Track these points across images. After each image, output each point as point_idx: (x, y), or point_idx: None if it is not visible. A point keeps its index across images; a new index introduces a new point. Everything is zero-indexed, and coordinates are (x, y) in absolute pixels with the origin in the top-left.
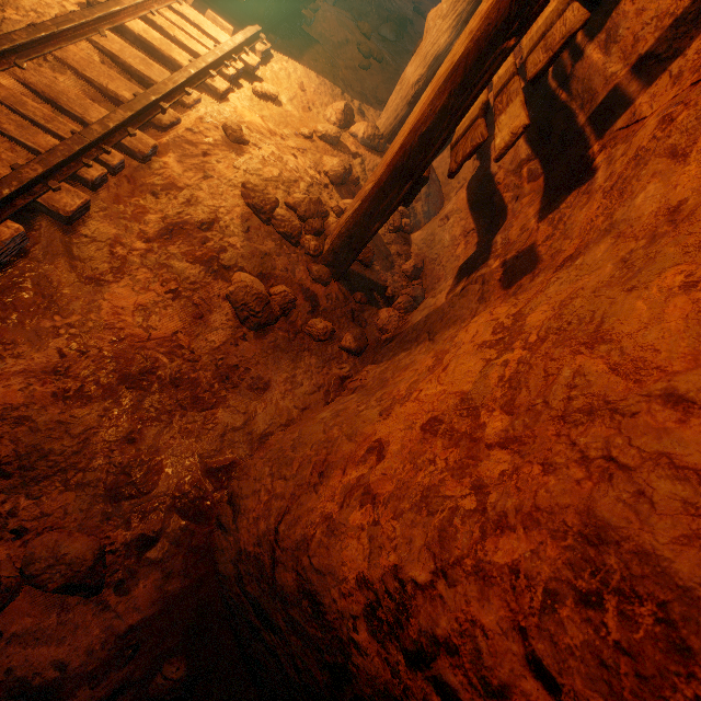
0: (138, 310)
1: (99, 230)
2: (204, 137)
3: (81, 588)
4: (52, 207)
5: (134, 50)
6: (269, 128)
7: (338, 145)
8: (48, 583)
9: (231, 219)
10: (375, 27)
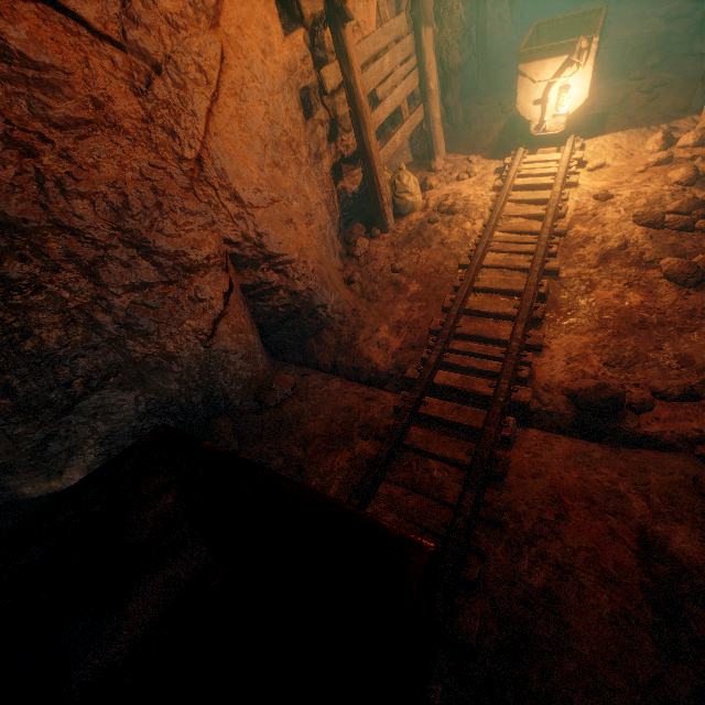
0: (614, 298)
1: (567, 273)
2: (585, 208)
3: (690, 396)
4: (550, 269)
5: (526, 193)
6: (614, 182)
7: (671, 161)
8: (672, 393)
9: (635, 237)
10: (638, 67)
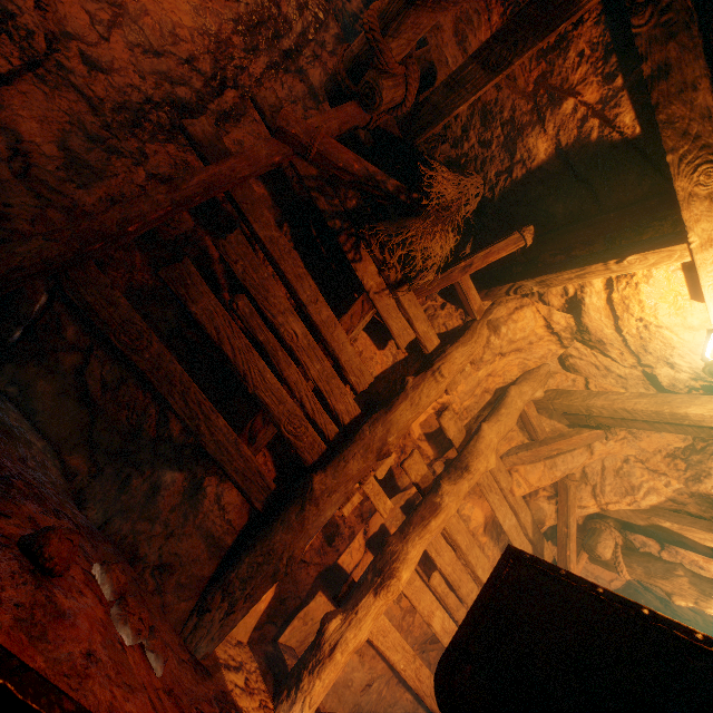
0: None
1: None
2: None
3: None
4: None
5: None
6: None
7: None
8: None
9: None
10: None
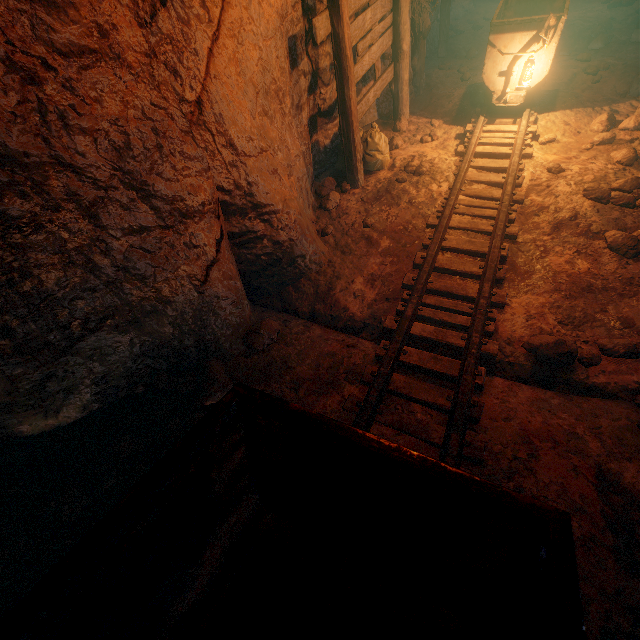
0: (565, 264)
1: (524, 239)
2: (540, 180)
3: (632, 354)
4: (510, 234)
5: (486, 160)
6: (564, 157)
7: (613, 141)
8: (618, 350)
9: (584, 210)
10: (583, 49)
